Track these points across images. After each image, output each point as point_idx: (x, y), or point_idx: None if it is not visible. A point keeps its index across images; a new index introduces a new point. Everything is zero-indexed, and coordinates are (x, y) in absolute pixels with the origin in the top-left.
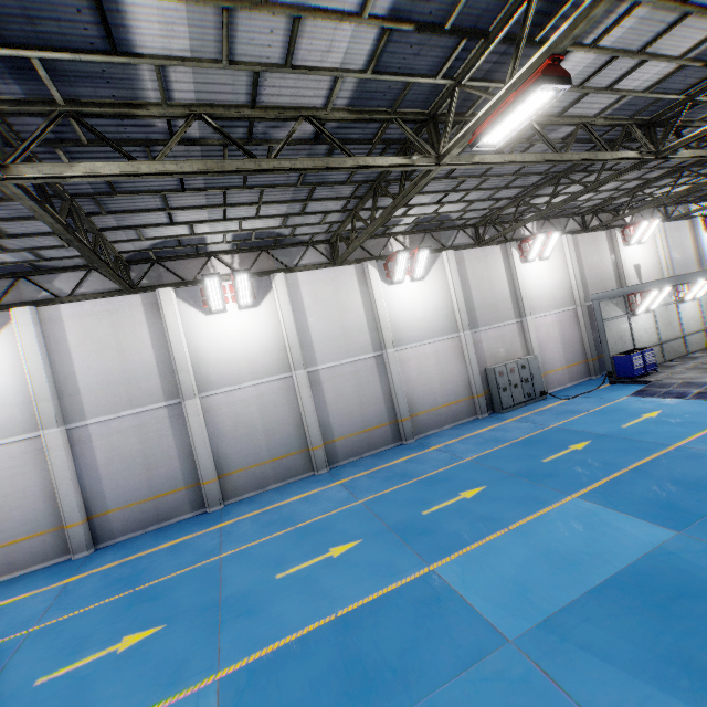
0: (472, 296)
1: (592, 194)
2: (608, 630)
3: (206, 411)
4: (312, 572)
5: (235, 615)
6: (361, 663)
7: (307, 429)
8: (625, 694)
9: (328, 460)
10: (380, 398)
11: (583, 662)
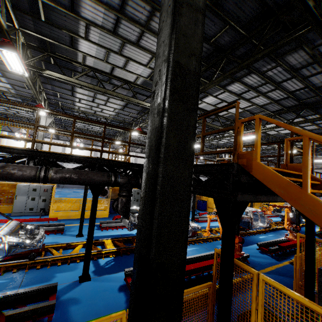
0: None
1: None
2: None
3: None
4: None
5: None
6: None
7: None
8: None
9: None
10: None
11: None
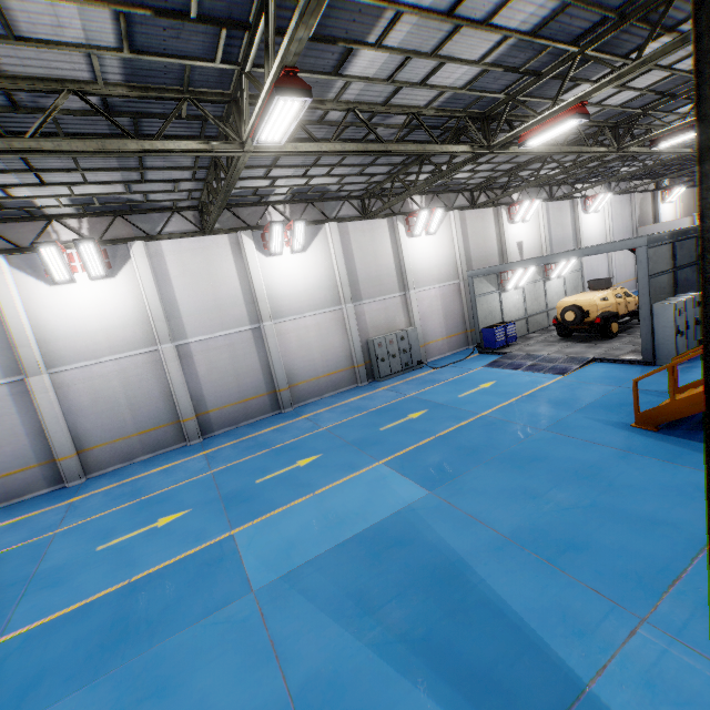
0: (356, 269)
1: (472, 174)
2: (328, 576)
3: (58, 387)
4: (131, 543)
5: (41, 588)
6: (127, 621)
7: (177, 402)
8: (306, 625)
9: (202, 430)
10: (258, 369)
11: (294, 603)
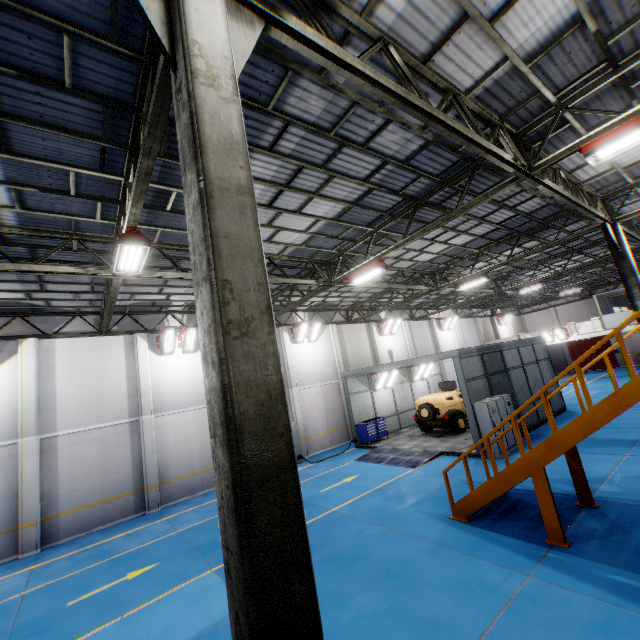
0: None
1: (341, 298)
2: None
3: None
4: None
5: None
6: None
7: (22, 503)
8: None
9: (45, 538)
10: (128, 464)
11: None
